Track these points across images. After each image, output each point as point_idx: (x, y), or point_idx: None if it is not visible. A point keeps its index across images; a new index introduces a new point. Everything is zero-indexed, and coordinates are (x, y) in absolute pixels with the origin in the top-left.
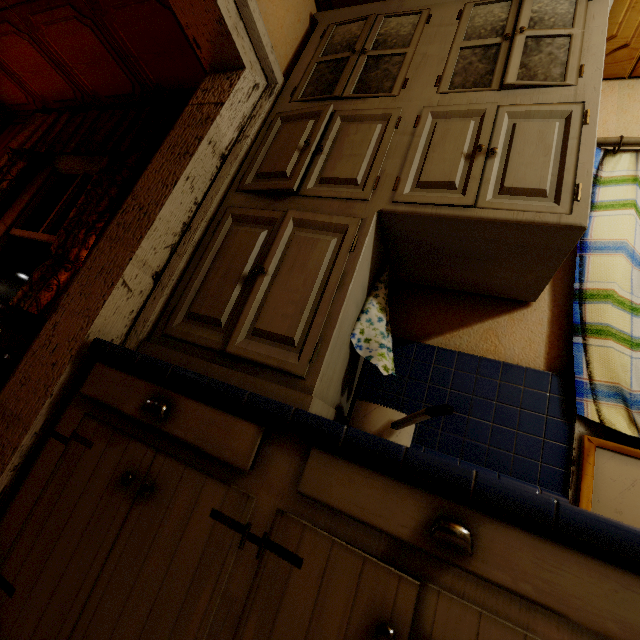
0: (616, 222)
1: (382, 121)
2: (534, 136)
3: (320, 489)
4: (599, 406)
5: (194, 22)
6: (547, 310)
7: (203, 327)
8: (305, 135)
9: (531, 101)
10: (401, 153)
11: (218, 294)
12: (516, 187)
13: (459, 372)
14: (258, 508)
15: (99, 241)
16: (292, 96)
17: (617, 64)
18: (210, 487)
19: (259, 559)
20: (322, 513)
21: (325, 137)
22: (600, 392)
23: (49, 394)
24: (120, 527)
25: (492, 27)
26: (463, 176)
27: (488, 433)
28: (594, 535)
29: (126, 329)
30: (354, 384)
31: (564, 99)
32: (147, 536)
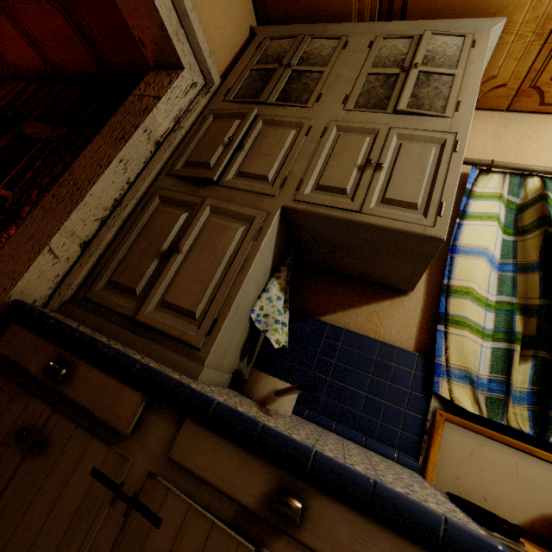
0: (482, 231)
1: (296, 128)
2: (414, 157)
3: (187, 456)
4: (451, 386)
5: (139, 25)
6: (421, 299)
7: (120, 294)
8: (230, 132)
9: (416, 126)
10: (307, 158)
11: (137, 266)
12: (394, 199)
13: (344, 347)
14: (133, 469)
15: (34, 209)
16: (225, 96)
17: (497, 99)
18: (94, 447)
19: (126, 517)
20: (186, 478)
21: (247, 136)
22: (453, 374)
23: None
24: (9, 478)
25: (395, 59)
26: (354, 184)
27: (362, 402)
28: (399, 515)
29: (50, 291)
30: (256, 350)
31: (442, 128)
32: (32, 489)
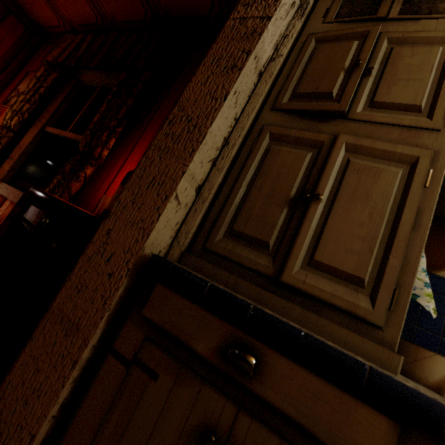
0: None
1: (442, 44)
2: None
3: None
4: None
5: None
6: None
7: (247, 247)
8: (350, 56)
9: None
10: None
11: (263, 215)
12: None
13: None
14: None
15: (147, 150)
16: (325, 17)
17: None
18: None
19: None
20: None
21: (372, 59)
22: None
23: (107, 307)
24: None
25: None
26: None
27: None
28: None
29: (170, 240)
30: None
31: None
32: None
